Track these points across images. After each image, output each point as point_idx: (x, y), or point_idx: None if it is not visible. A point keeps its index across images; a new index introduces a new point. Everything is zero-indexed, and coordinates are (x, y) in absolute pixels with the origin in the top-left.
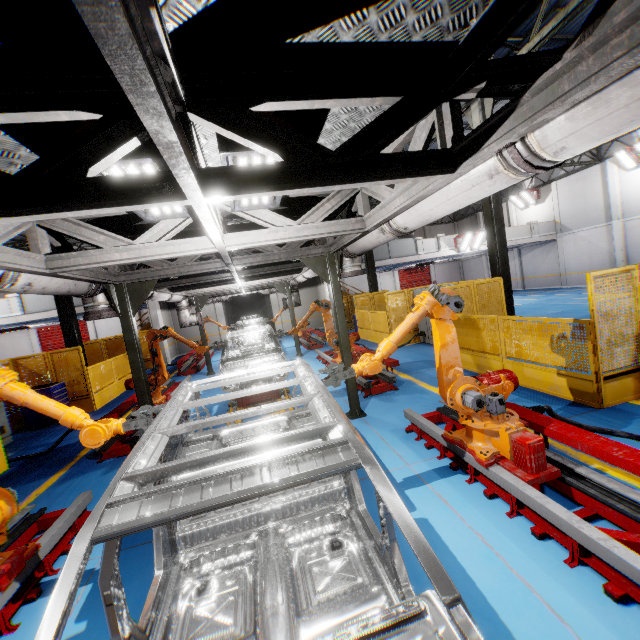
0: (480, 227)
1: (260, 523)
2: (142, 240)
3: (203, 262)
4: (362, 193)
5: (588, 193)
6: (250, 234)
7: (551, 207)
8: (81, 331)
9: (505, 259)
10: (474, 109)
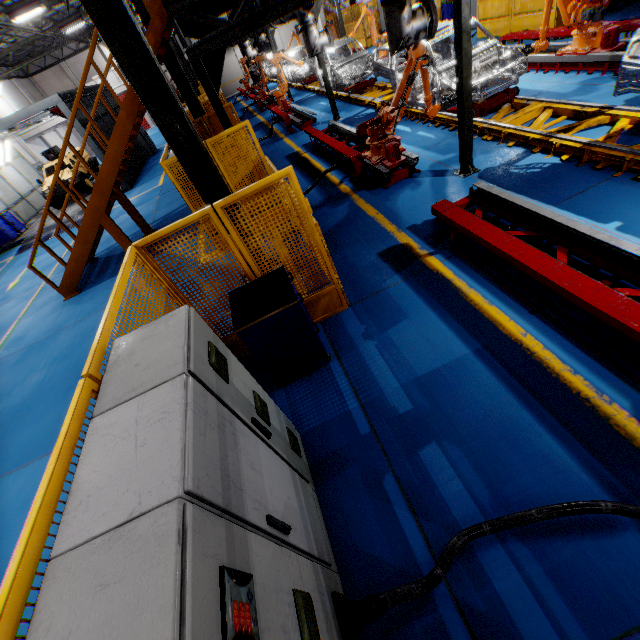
0: None
1: None
2: None
3: None
4: None
5: None
6: None
7: None
8: None
9: None
10: None
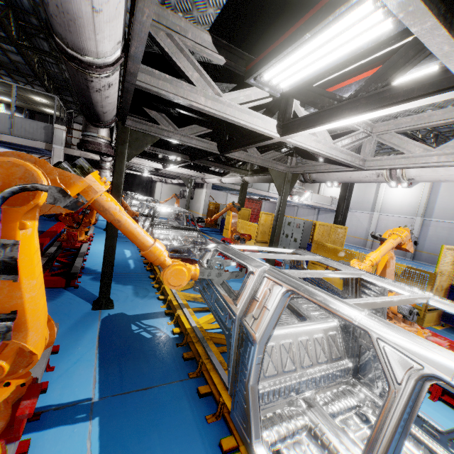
0: None
1: (298, 391)
2: (228, 97)
3: (202, 139)
4: (374, 140)
5: (367, 192)
6: (303, 135)
7: None
8: None
9: (345, 216)
10: None
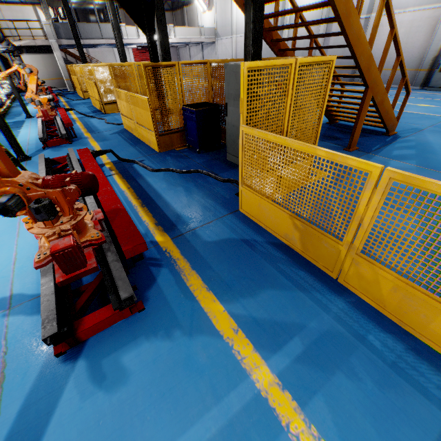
0: (185, 21)
1: None
2: None
3: None
4: None
5: (226, 11)
6: None
7: (214, 16)
8: None
9: (124, 53)
10: None
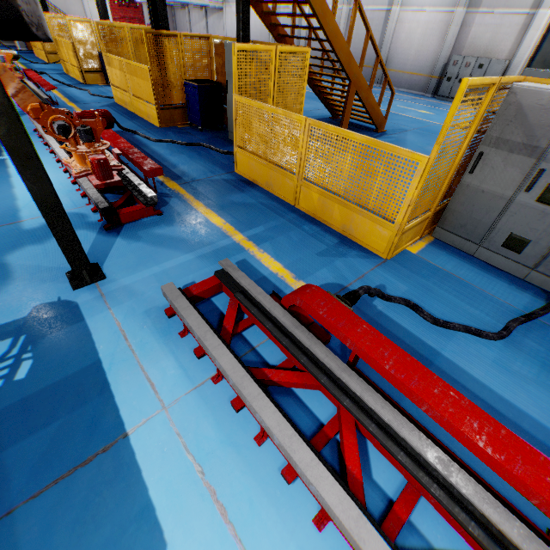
0: None
1: None
2: None
3: None
4: None
5: None
6: None
7: None
8: None
9: (104, 8)
10: None
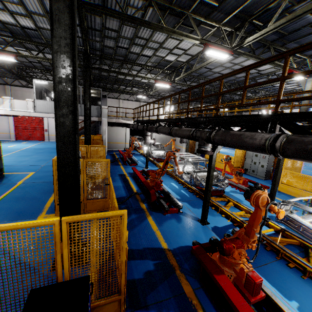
0: None
1: None
2: None
3: None
4: None
5: None
6: None
7: None
8: (39, 123)
9: None
10: (308, 80)
